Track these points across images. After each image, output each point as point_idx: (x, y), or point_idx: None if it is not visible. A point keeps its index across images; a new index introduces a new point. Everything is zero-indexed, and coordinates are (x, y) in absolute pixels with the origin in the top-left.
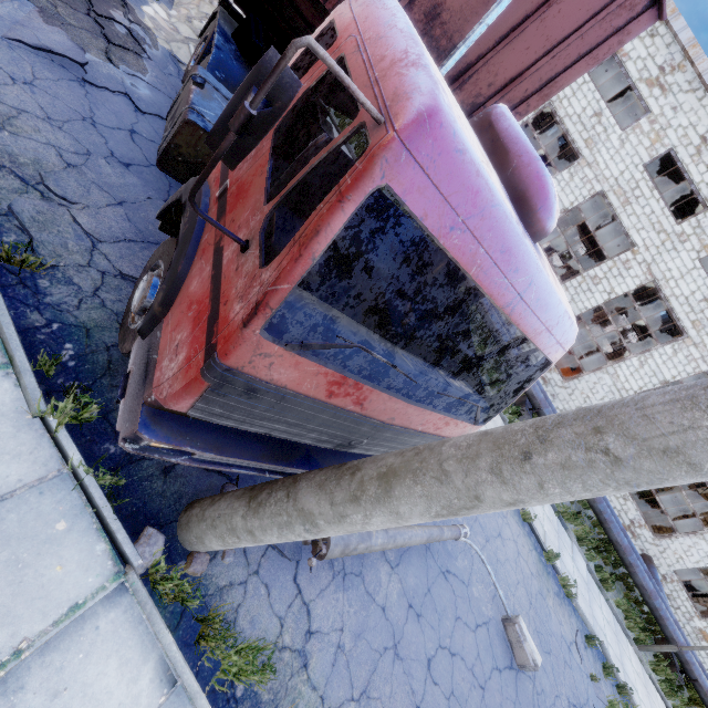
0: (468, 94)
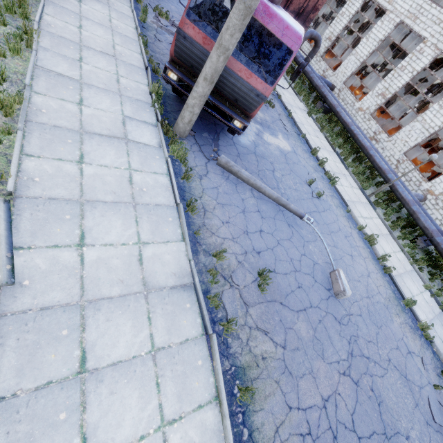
0: (295, 5)
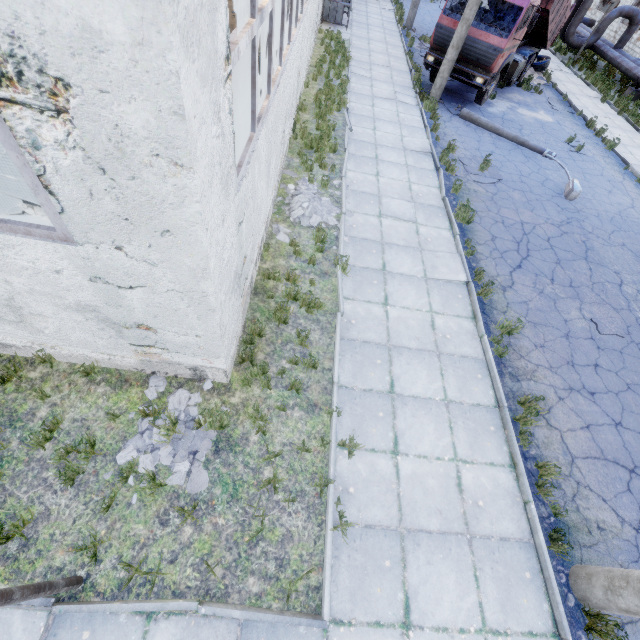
0: None
